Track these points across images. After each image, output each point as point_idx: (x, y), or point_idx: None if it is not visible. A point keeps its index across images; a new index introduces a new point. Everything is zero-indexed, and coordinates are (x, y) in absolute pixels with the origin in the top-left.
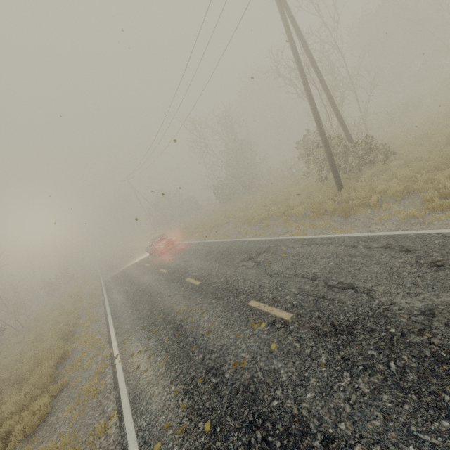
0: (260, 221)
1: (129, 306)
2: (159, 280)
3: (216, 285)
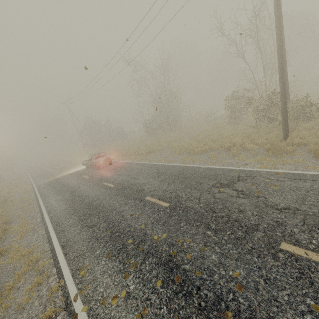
0: (201, 152)
1: (75, 219)
2: (107, 194)
3: (197, 211)
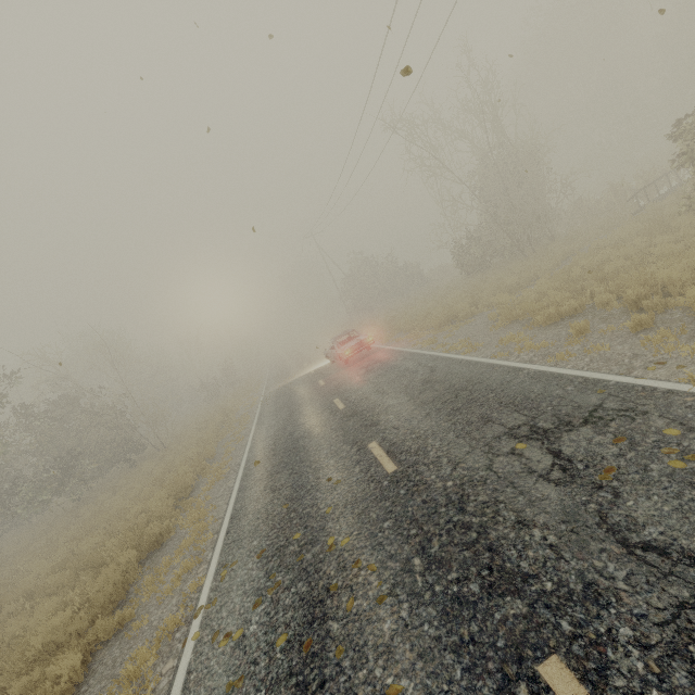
0: (557, 320)
1: (266, 471)
2: (326, 425)
3: (430, 499)
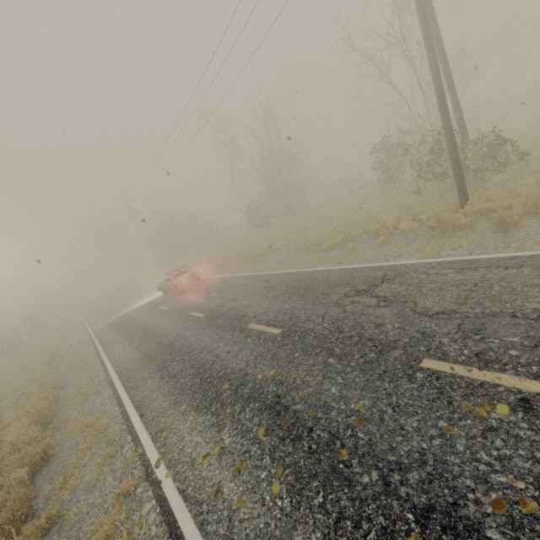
0: (335, 246)
1: (152, 369)
2: (195, 328)
3: (318, 334)
